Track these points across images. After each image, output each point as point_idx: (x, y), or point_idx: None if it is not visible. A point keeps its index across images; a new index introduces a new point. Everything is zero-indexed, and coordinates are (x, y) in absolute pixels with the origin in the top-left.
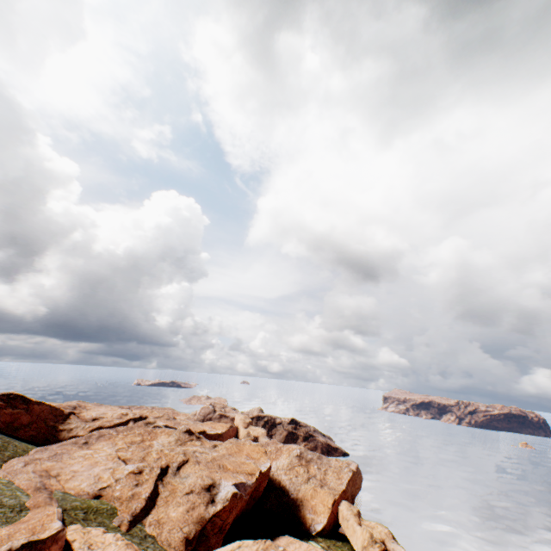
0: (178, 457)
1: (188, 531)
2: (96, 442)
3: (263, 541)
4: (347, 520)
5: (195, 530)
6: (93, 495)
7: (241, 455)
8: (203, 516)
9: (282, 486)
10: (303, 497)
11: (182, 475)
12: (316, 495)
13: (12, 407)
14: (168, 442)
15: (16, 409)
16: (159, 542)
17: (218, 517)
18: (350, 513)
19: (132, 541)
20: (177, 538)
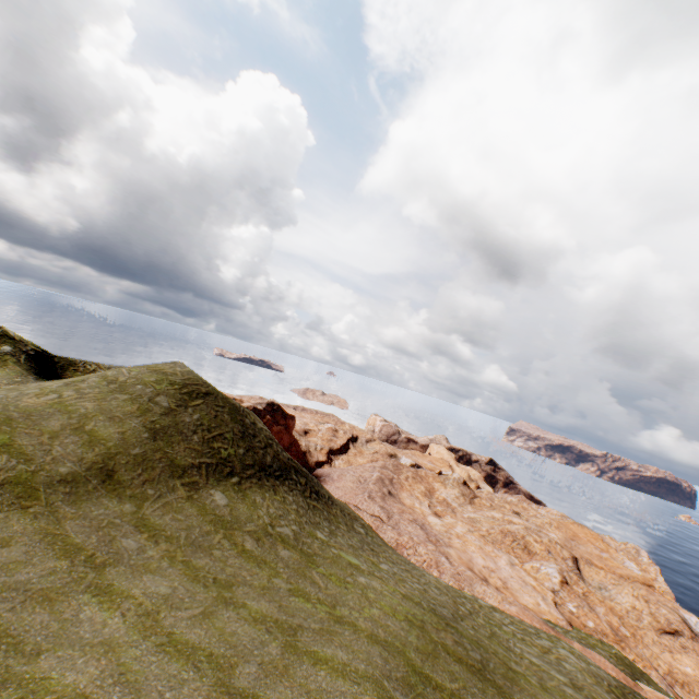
0: (562, 551)
1: None
2: (398, 493)
3: None
4: None
5: None
6: (569, 625)
7: (585, 542)
8: None
9: None
10: None
11: (590, 583)
12: None
13: (274, 423)
14: (455, 496)
15: (277, 425)
16: None
17: None
18: None
19: None
20: None
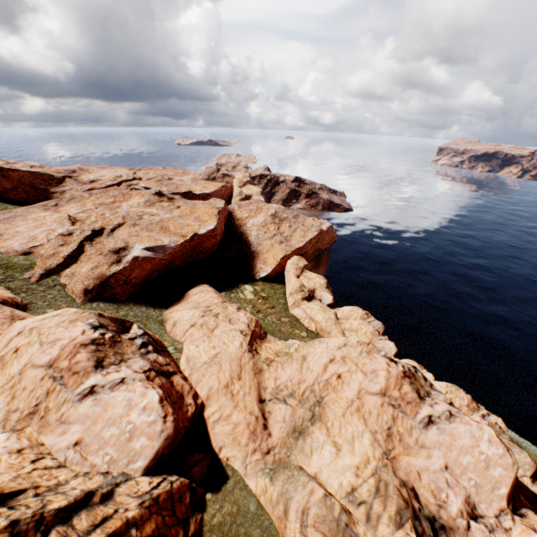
0: (115, 221)
1: (88, 285)
2: (66, 205)
3: (80, 313)
4: (288, 272)
5: (93, 284)
6: (22, 253)
7: (190, 217)
8: (104, 274)
9: (247, 241)
10: (260, 251)
11: (115, 237)
12: (271, 250)
13: None
14: (137, 203)
15: None
16: (67, 290)
17: (120, 275)
18: (293, 267)
19: (35, 290)
20: (79, 289)
